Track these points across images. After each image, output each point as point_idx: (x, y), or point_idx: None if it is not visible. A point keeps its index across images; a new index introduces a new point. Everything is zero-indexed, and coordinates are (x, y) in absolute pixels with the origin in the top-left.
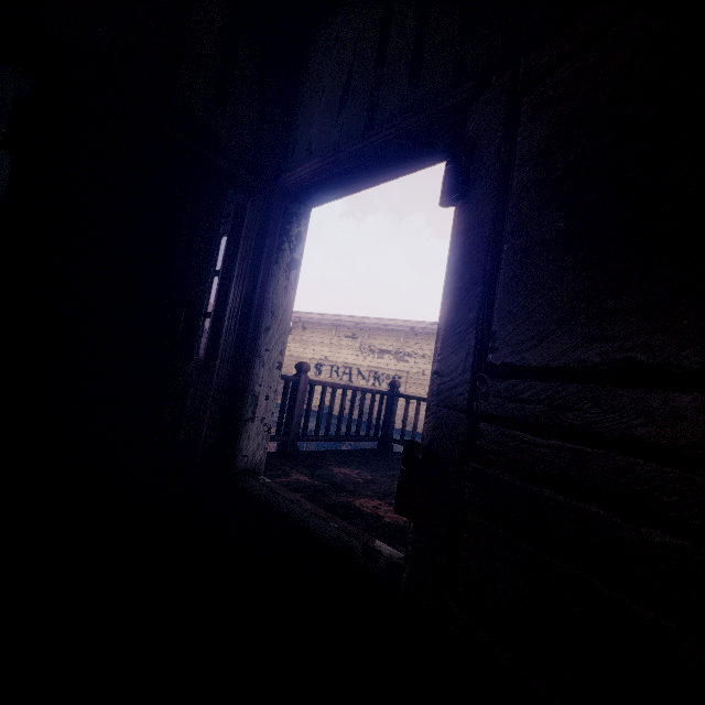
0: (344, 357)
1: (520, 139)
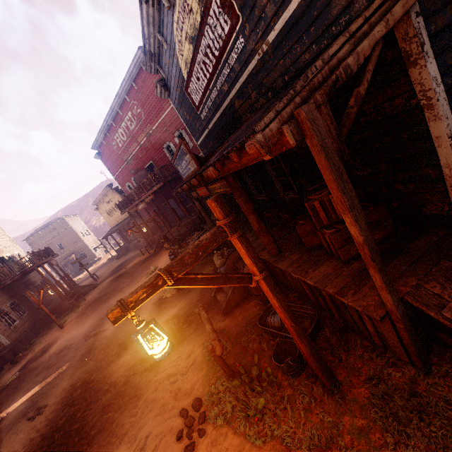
0: (107, 208)
1: None
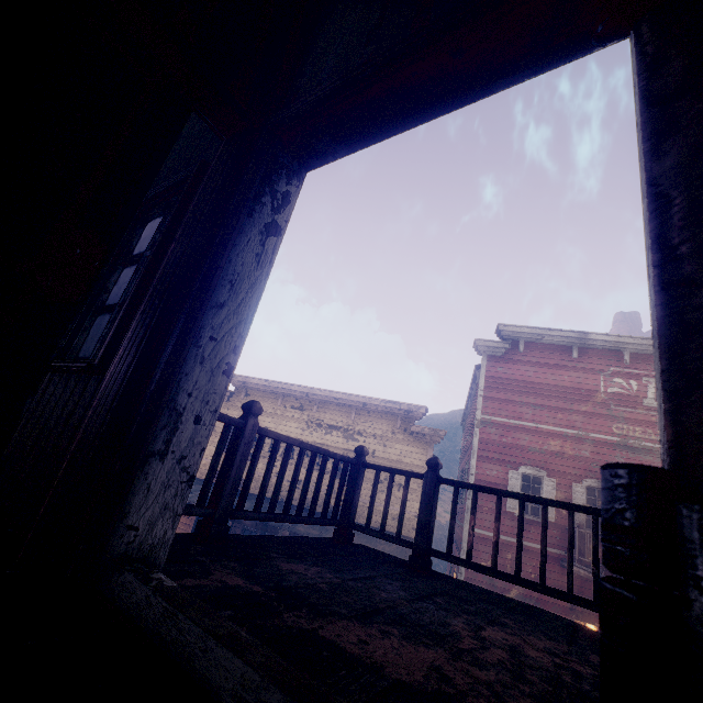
0: (288, 430)
1: None
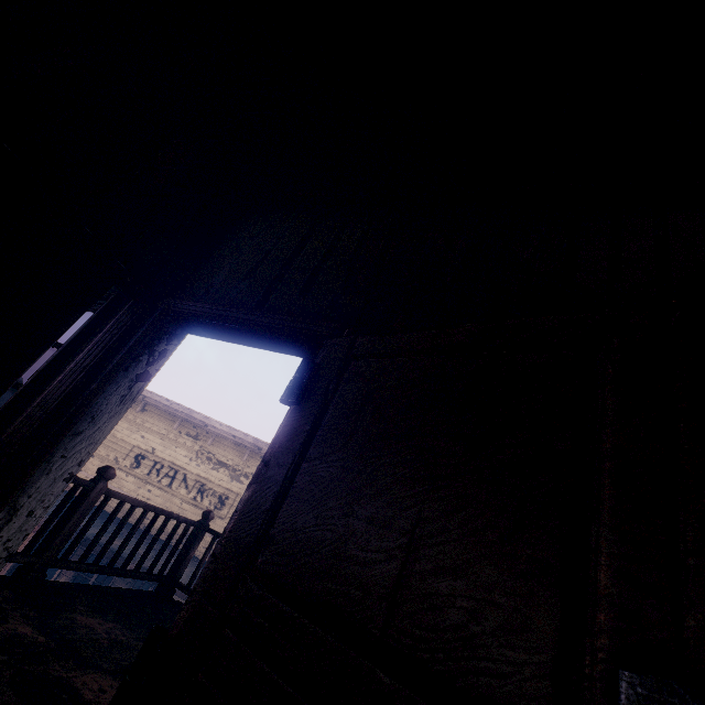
0: (175, 456)
1: (341, 388)
